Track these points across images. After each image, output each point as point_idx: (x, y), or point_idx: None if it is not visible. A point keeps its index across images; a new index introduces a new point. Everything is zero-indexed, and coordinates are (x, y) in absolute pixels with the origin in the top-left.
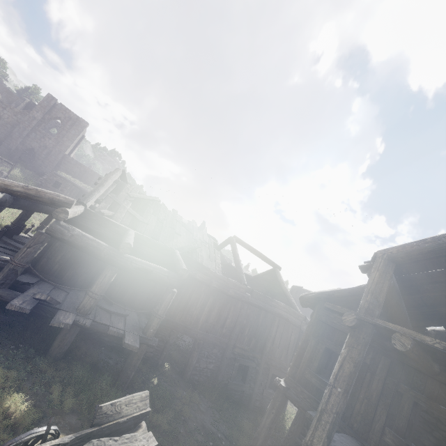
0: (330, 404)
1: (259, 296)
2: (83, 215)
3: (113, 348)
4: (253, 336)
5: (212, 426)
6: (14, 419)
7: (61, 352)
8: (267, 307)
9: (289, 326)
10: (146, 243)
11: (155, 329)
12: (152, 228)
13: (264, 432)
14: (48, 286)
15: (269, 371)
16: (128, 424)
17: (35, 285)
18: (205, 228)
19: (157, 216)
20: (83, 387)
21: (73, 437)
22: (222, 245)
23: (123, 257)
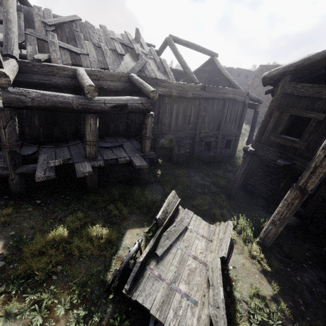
0: (325, 161)
1: (211, 89)
2: (22, 70)
3: (122, 165)
4: (211, 122)
5: (202, 181)
6: (105, 238)
7: (96, 185)
8: (219, 96)
9: (236, 104)
10: (101, 77)
11: (149, 147)
12: (95, 58)
13: (240, 177)
14: (49, 148)
15: (224, 139)
16: (174, 213)
17: (39, 152)
18: (140, 37)
19: (91, 40)
20: (126, 198)
21: (154, 241)
22: (161, 51)
23: (94, 101)
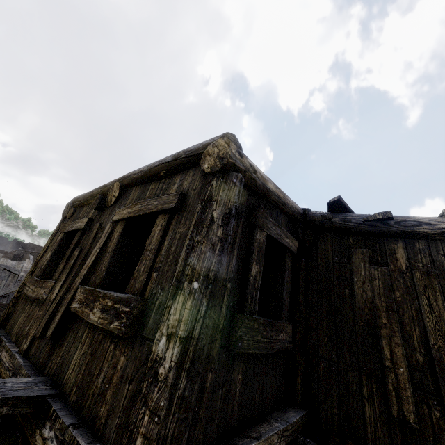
0: None
1: None
2: None
3: None
4: None
5: None
6: None
7: None
8: None
9: None
10: None
11: None
12: None
13: None
14: None
15: None
16: None
17: None
18: None
19: None
20: None
21: None
22: None
23: None
